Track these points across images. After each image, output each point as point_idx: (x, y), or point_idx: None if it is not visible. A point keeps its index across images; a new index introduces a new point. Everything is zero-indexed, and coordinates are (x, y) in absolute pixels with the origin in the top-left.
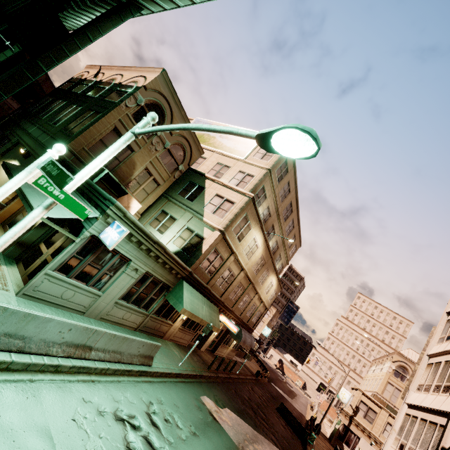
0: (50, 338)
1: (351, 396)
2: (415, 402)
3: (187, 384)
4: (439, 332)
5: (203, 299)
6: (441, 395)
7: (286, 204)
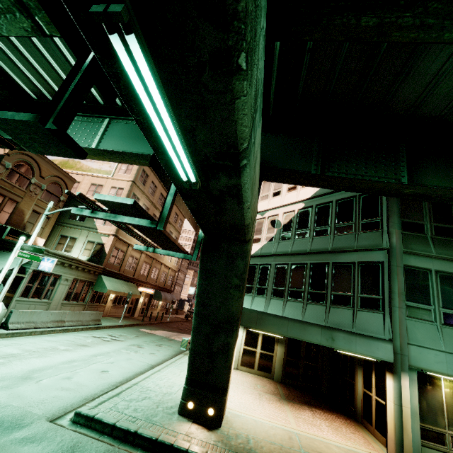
0: (44, 320)
1: None
2: None
3: (128, 328)
4: None
5: (120, 281)
6: None
7: (158, 196)
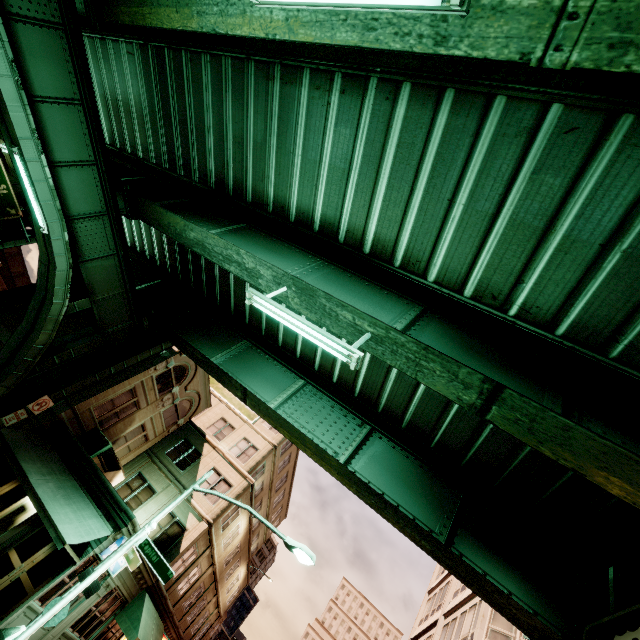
0: None
1: None
2: None
3: None
4: None
5: (155, 614)
6: None
7: (282, 475)
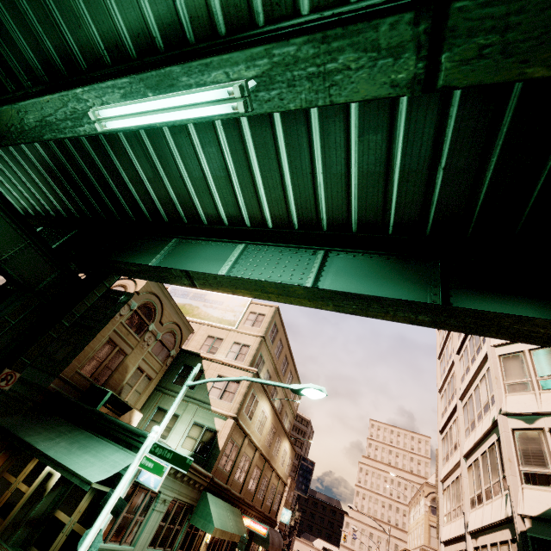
0: None
1: None
2: (446, 537)
3: None
4: (440, 453)
5: (226, 505)
6: (458, 519)
7: (282, 359)
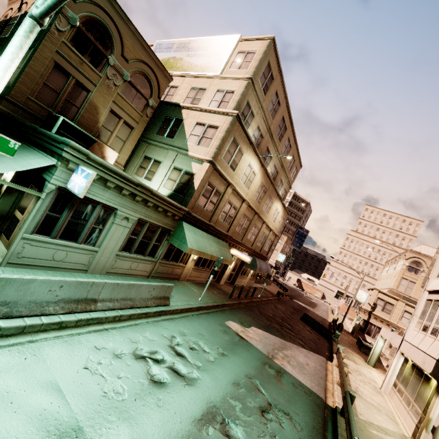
0: (41, 299)
1: (368, 296)
2: (437, 288)
3: (210, 314)
4: None
5: (209, 236)
6: None
7: (278, 121)
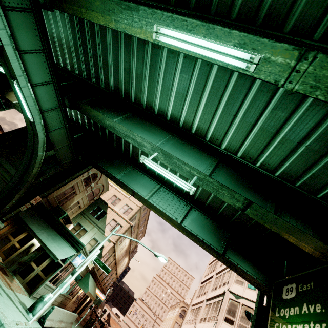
0: (57, 319)
1: None
2: None
3: None
4: (197, 292)
5: (93, 281)
6: (192, 324)
7: (143, 219)
